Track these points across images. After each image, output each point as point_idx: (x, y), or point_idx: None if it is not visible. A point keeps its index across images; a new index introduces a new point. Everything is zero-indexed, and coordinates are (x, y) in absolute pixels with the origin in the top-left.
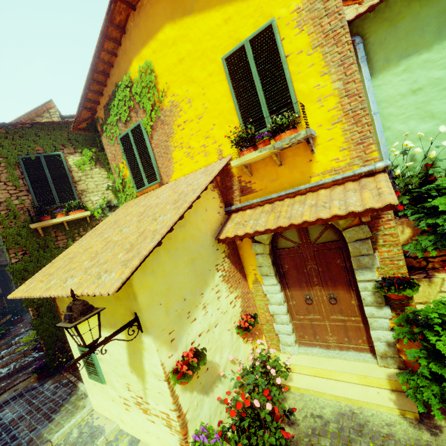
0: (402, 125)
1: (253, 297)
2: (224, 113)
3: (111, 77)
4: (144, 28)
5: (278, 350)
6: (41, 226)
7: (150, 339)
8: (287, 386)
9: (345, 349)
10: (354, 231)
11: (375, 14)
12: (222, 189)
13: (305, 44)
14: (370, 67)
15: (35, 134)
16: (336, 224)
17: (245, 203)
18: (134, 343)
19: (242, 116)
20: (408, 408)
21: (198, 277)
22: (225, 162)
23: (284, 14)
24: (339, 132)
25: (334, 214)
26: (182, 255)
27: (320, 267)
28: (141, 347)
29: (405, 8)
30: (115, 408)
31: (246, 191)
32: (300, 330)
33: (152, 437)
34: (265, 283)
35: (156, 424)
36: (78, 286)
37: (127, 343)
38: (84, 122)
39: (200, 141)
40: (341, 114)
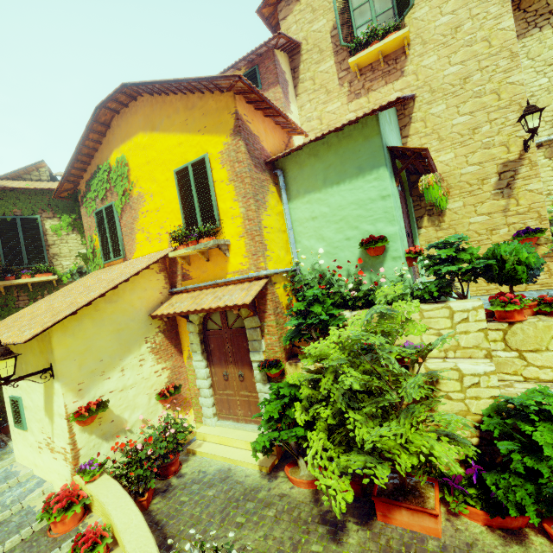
0: (307, 241)
1: (187, 371)
2: (174, 211)
3: (95, 159)
4: (124, 129)
5: (202, 423)
6: (4, 285)
7: (59, 384)
8: (194, 451)
9: (249, 422)
10: (250, 320)
11: (292, 157)
12: (170, 272)
13: (225, 177)
14: (289, 193)
15: (16, 196)
16: (240, 313)
17: (183, 287)
18: (49, 389)
19: (185, 218)
20: (266, 464)
21: (122, 345)
22: (168, 251)
23: (214, 152)
24: (243, 244)
25: (218, 306)
26: (108, 325)
27: (234, 348)
28: (53, 392)
29: (307, 159)
30: (32, 453)
31: (186, 277)
32: (220, 404)
33: (55, 474)
34: (194, 359)
35: (58, 461)
36: (8, 337)
37: (45, 389)
38: (66, 192)
39: (157, 229)
40: (244, 231)
